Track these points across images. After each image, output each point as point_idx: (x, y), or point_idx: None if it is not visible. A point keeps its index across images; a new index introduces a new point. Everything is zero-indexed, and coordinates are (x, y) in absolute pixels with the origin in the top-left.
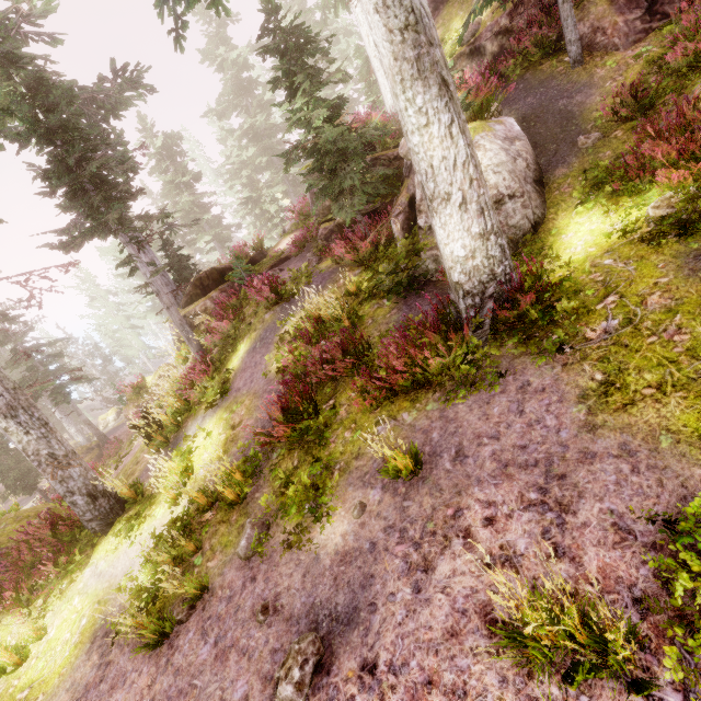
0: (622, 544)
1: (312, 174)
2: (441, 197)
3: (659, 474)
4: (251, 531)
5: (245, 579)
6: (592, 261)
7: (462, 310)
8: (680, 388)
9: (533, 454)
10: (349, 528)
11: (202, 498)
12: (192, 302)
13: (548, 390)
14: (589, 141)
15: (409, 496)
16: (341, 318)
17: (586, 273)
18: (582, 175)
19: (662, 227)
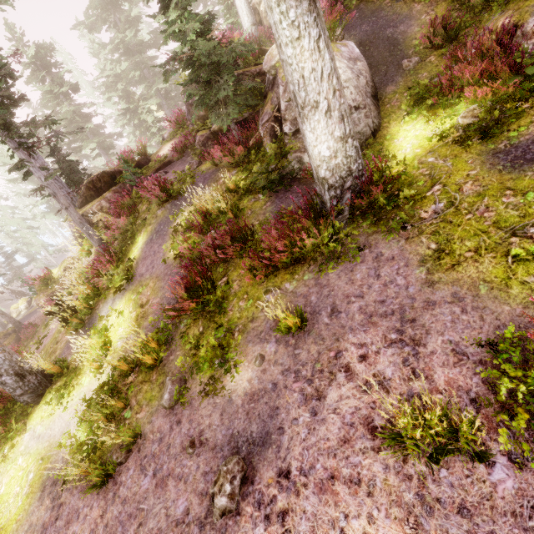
0: (460, 363)
1: (191, 85)
2: (311, 105)
3: (481, 312)
4: (172, 387)
5: (172, 424)
6: (419, 159)
7: (327, 200)
8: (491, 250)
9: (390, 306)
10: (254, 375)
11: (123, 366)
12: (87, 203)
13: (396, 258)
14: (411, 64)
15: (298, 346)
16: (226, 211)
17: (416, 168)
18: (408, 92)
19: (468, 132)
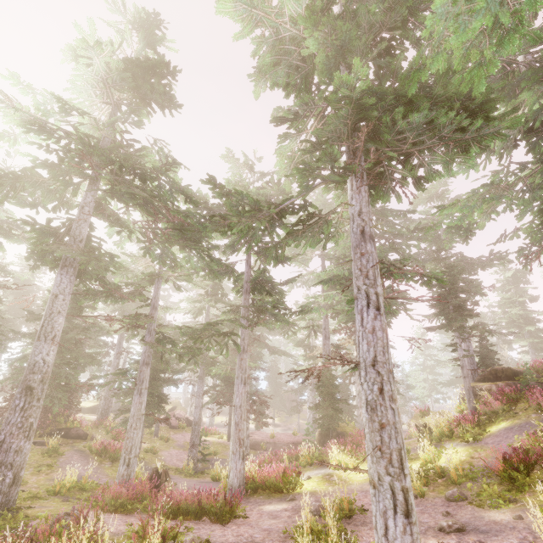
0: None
1: None
2: None
3: None
4: (456, 491)
5: (443, 504)
6: None
7: None
8: None
9: None
10: (506, 518)
11: (438, 469)
12: (483, 381)
13: None
14: None
15: None
16: None
17: None
18: None
19: None
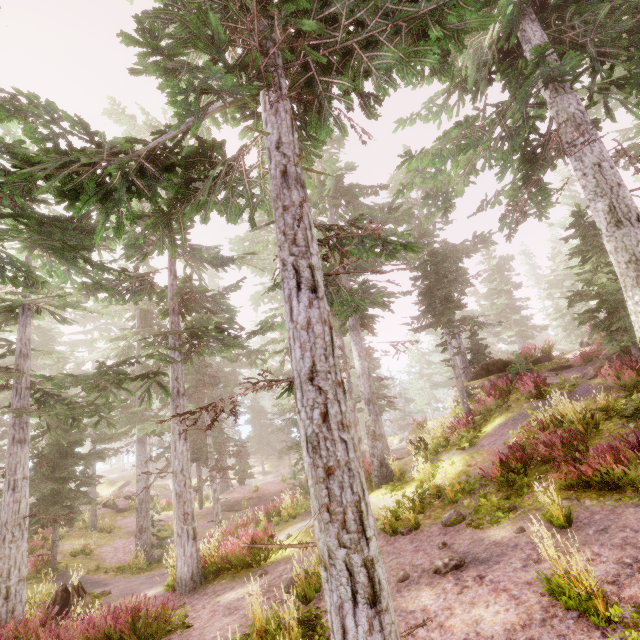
0: None
1: (585, 314)
2: None
3: None
4: (453, 512)
5: (440, 532)
6: None
7: None
8: None
9: None
10: (508, 534)
11: (434, 489)
12: (476, 379)
13: None
14: None
15: (552, 534)
16: (575, 421)
17: None
18: None
19: None
